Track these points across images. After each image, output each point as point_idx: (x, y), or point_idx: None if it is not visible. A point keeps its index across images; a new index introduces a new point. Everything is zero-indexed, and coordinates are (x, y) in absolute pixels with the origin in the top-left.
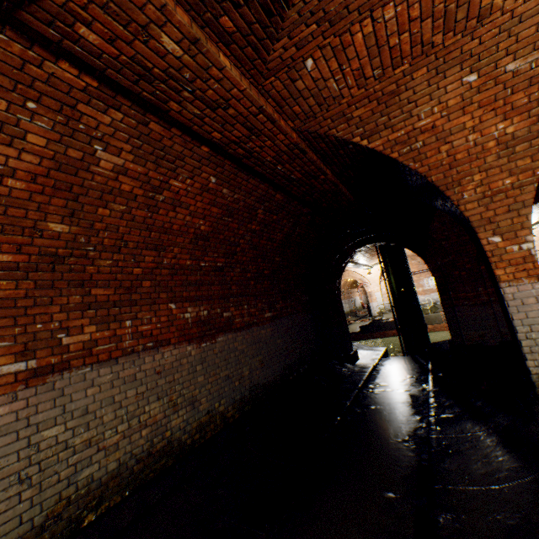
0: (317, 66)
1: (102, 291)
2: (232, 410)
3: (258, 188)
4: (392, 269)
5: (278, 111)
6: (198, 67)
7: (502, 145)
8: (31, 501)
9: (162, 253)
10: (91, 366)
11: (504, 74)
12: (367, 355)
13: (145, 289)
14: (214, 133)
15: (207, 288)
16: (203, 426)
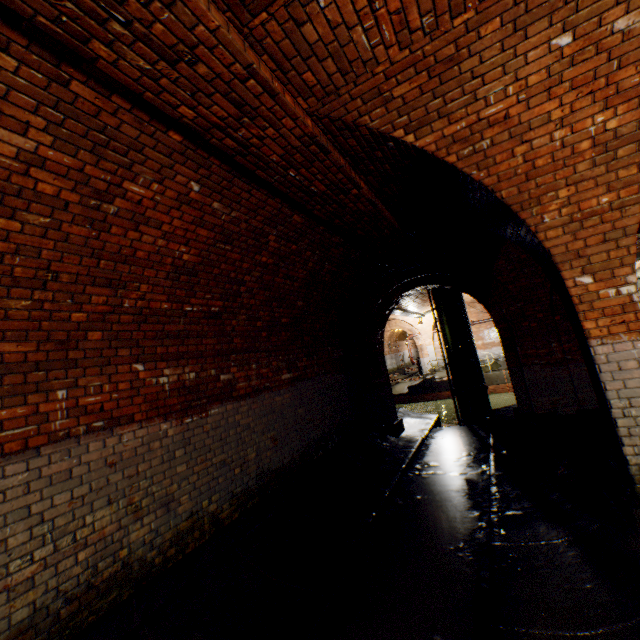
0: None
1: (13, 347)
2: (228, 508)
3: (267, 204)
4: (448, 318)
5: (281, 79)
6: None
7: (600, 146)
8: None
9: (122, 291)
10: None
11: (610, 36)
12: (415, 425)
13: (92, 343)
14: (182, 108)
15: (196, 341)
16: (182, 536)
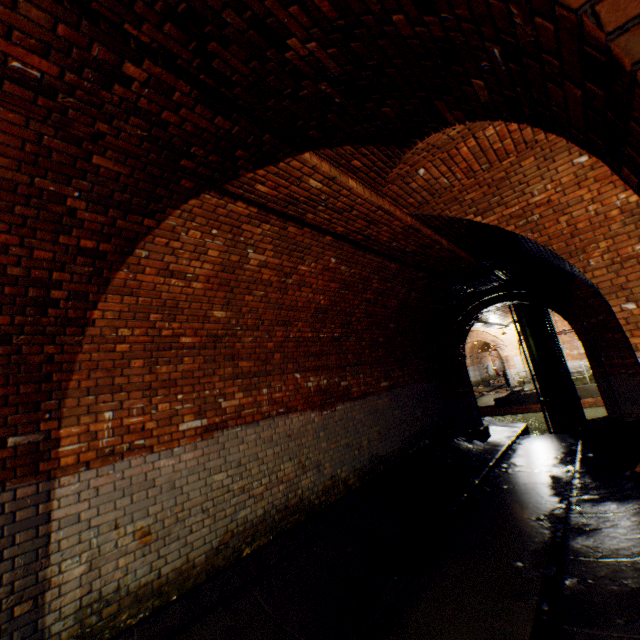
0: (428, 172)
1: (246, 364)
2: (352, 478)
3: (373, 261)
4: (531, 329)
5: (393, 204)
6: (332, 192)
7: (626, 213)
8: (210, 528)
9: (289, 327)
10: (241, 426)
11: None
12: (501, 432)
13: (276, 360)
14: (338, 228)
15: (326, 358)
16: (328, 489)
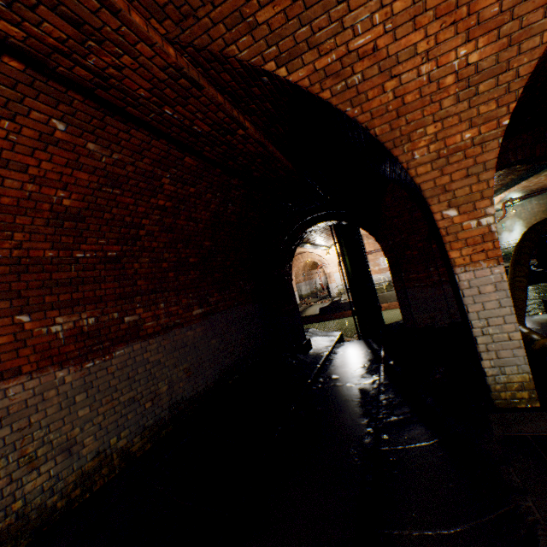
0: None
1: None
2: (140, 441)
3: (152, 145)
4: (347, 249)
5: None
6: None
7: (463, 81)
8: None
9: None
10: None
11: None
12: (321, 343)
13: None
14: (2, 23)
15: (93, 287)
16: (88, 475)
